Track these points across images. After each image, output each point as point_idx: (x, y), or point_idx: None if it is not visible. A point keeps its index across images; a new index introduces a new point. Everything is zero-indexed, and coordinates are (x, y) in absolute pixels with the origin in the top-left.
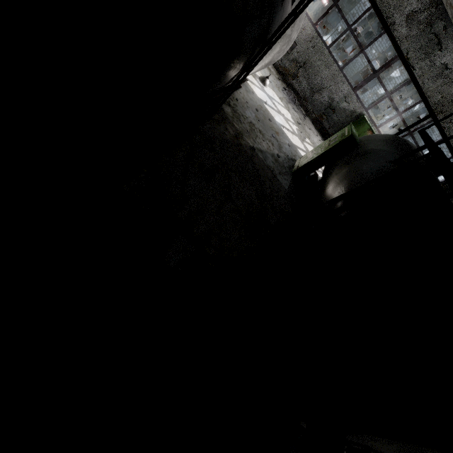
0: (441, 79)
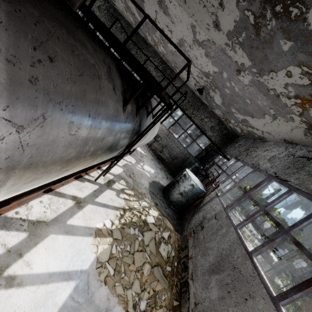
0: (179, 93)
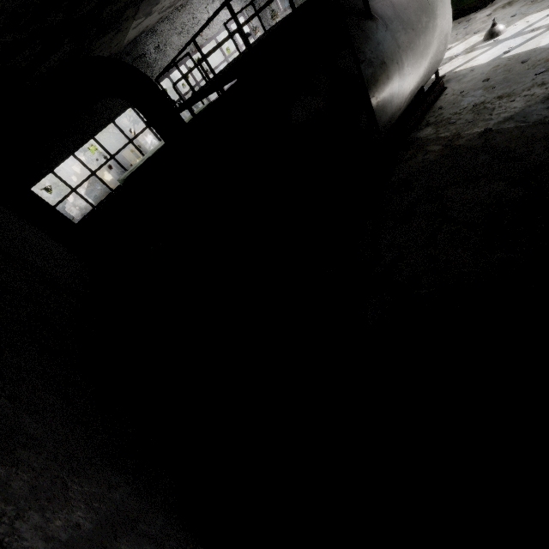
0: None
